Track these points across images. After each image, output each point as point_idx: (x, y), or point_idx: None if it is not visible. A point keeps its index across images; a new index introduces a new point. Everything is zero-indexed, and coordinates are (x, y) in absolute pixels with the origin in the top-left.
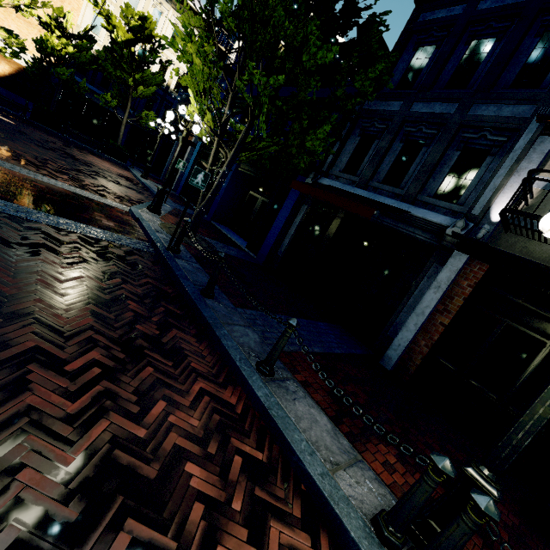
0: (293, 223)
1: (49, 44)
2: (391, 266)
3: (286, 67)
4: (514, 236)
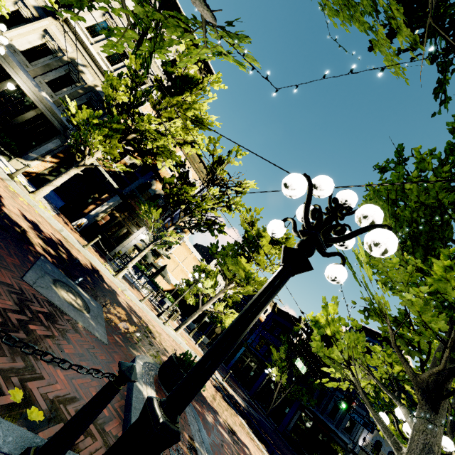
0: (294, 416)
1: None
2: (333, 452)
3: (308, 382)
4: (364, 453)
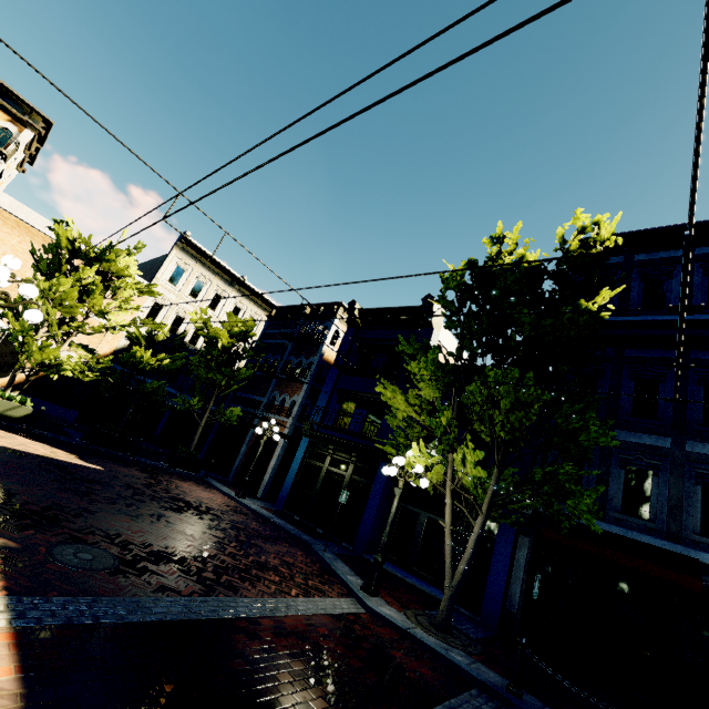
0: (514, 560)
1: (145, 360)
2: (705, 628)
3: (554, 440)
4: None
